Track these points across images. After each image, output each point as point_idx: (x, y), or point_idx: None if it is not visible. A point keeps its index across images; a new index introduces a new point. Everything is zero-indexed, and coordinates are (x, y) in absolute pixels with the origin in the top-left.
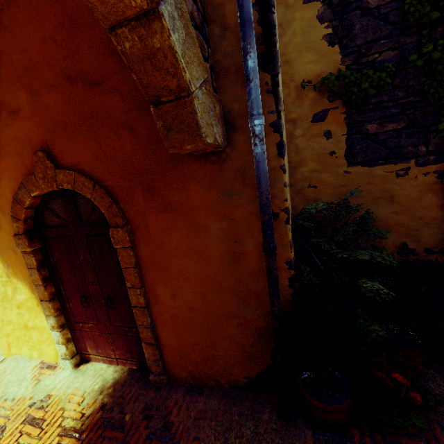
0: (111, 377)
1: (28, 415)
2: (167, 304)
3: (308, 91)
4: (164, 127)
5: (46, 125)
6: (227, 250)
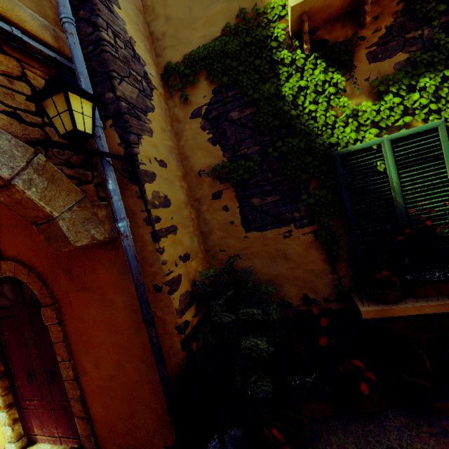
0: None
1: None
2: (93, 375)
3: (205, 178)
4: (46, 238)
5: None
6: (131, 320)
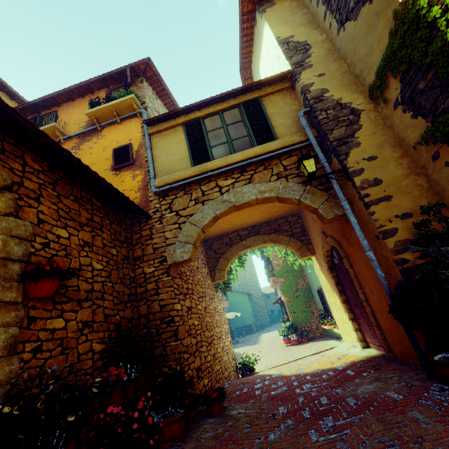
0: (373, 354)
1: (338, 356)
2: (372, 298)
3: (420, 147)
4: (319, 218)
5: (321, 222)
6: None
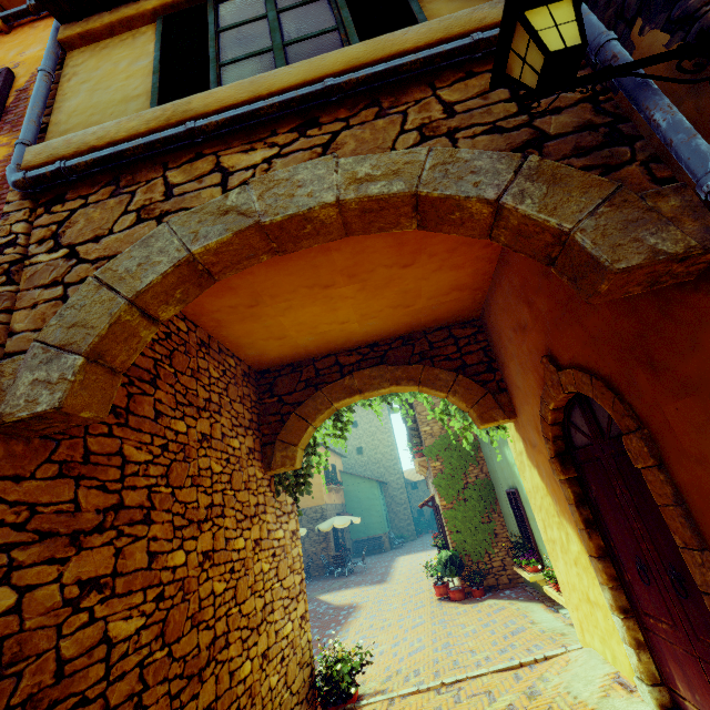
0: None
1: None
2: None
3: None
4: (570, 280)
5: (543, 329)
6: None
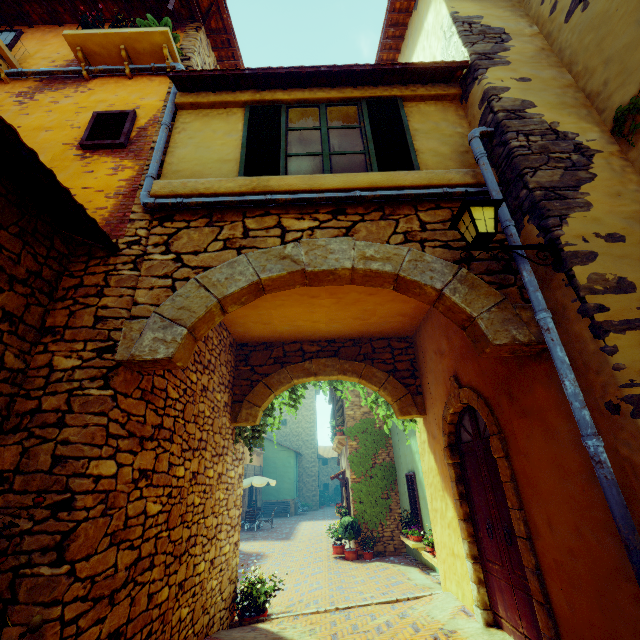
0: None
1: (436, 633)
2: (547, 540)
3: None
4: (472, 341)
5: (454, 358)
6: (583, 460)
